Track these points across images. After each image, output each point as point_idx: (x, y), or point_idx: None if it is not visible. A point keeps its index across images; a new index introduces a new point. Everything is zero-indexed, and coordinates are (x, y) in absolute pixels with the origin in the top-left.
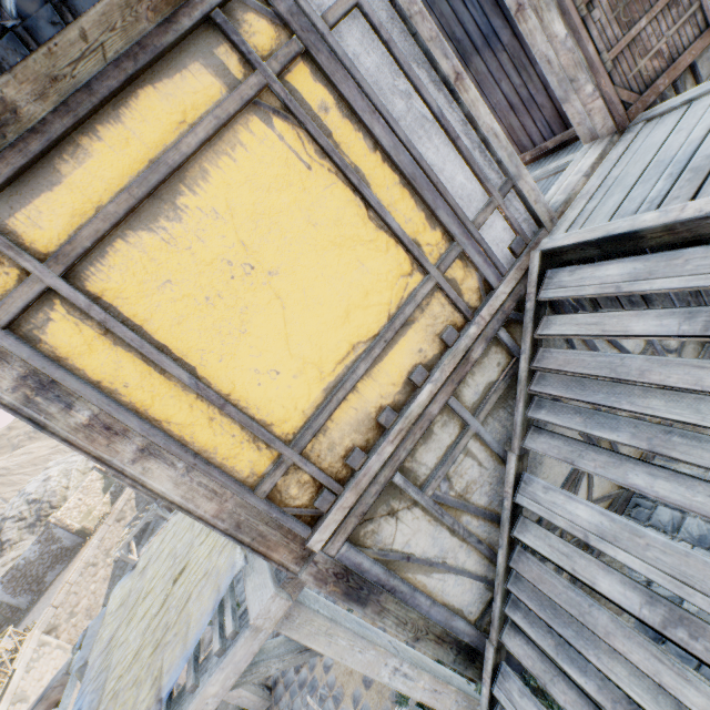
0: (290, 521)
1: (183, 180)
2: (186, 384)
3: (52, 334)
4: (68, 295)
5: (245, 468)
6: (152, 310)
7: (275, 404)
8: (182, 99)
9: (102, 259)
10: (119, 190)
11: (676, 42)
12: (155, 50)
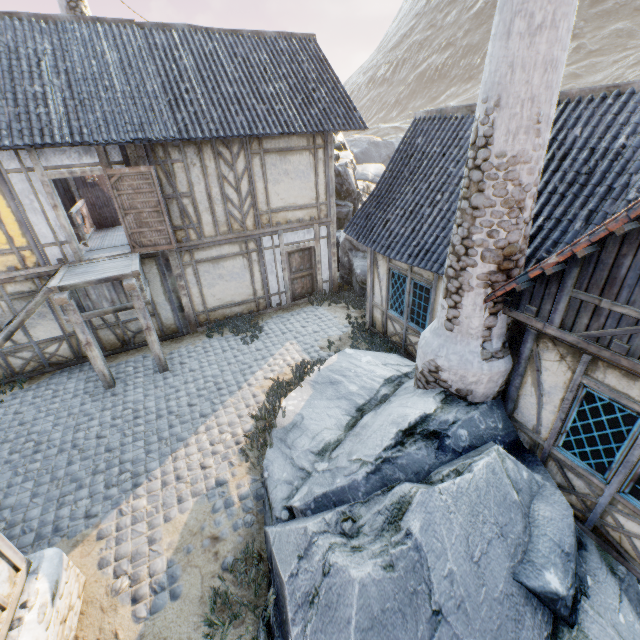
0: None
1: None
2: None
3: None
4: None
5: None
6: None
7: None
8: None
9: None
10: None
11: (159, 241)
12: None
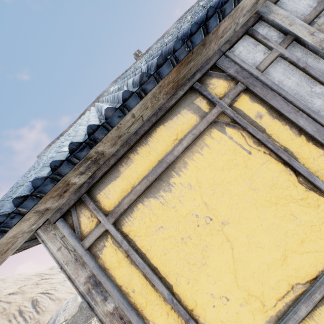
0: None
1: (173, 168)
2: (166, 298)
3: (104, 254)
4: (113, 234)
5: None
6: (151, 243)
7: None
8: (176, 128)
9: (131, 213)
10: (143, 177)
11: None
12: (166, 109)
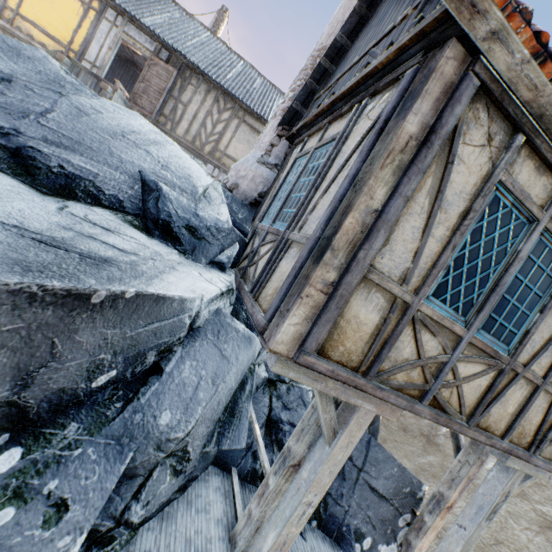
0: (0, 12)
1: None
2: None
3: None
4: None
5: (11, 3)
6: None
7: (27, 9)
8: None
9: None
10: None
11: (146, 108)
12: None
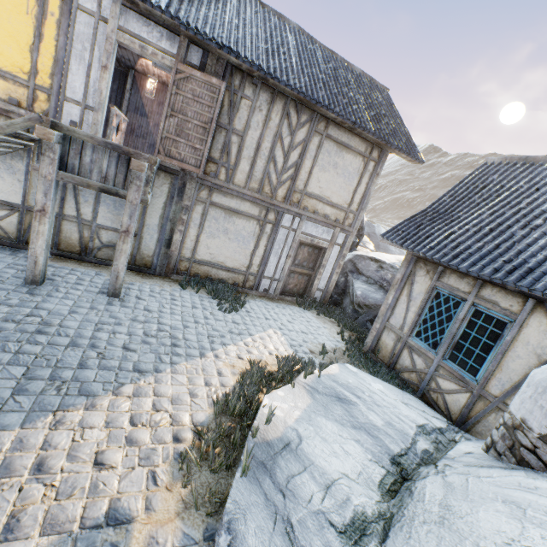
0: None
1: None
2: None
3: None
4: None
5: None
6: None
7: None
8: None
9: None
10: None
11: (188, 159)
12: None
